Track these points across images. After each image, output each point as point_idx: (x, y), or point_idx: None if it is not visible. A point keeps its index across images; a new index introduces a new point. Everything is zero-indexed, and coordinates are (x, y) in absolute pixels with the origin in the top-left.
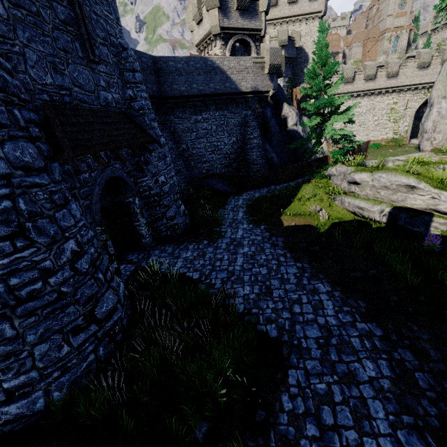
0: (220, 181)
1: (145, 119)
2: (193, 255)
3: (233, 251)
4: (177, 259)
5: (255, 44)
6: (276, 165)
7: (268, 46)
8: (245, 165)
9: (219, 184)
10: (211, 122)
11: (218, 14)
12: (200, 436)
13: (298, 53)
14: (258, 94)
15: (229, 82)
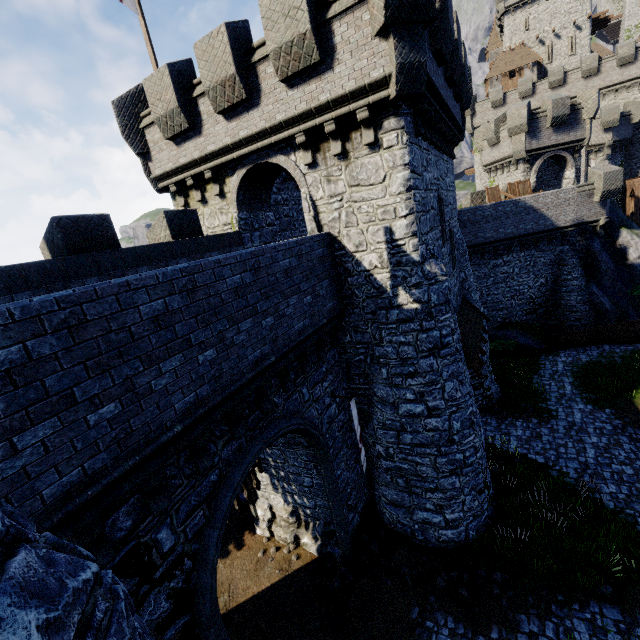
0: (522, 334)
1: (473, 296)
2: (525, 434)
3: (577, 439)
4: (508, 436)
5: (573, 156)
6: (607, 312)
7: (601, 171)
8: (556, 311)
9: (521, 336)
10: (513, 265)
11: (524, 138)
12: (607, 593)
13: (636, 127)
14: (582, 226)
15: (542, 220)
